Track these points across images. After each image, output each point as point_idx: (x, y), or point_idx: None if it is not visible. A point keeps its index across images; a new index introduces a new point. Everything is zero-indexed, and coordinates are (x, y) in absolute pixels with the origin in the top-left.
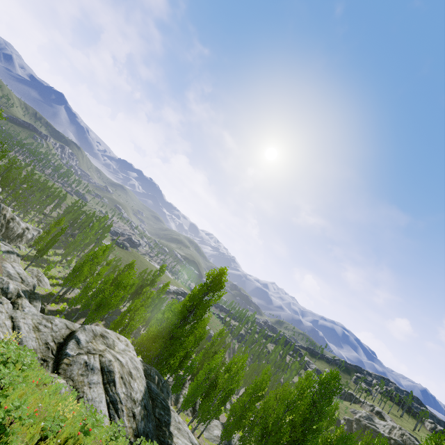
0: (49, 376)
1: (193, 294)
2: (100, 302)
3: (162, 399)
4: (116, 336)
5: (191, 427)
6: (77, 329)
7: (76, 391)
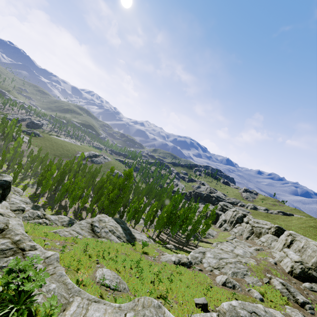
0: (101, 240)
1: (120, 184)
2: (73, 198)
3: (126, 227)
4: (101, 216)
5: (131, 225)
6: (93, 223)
7: (108, 239)
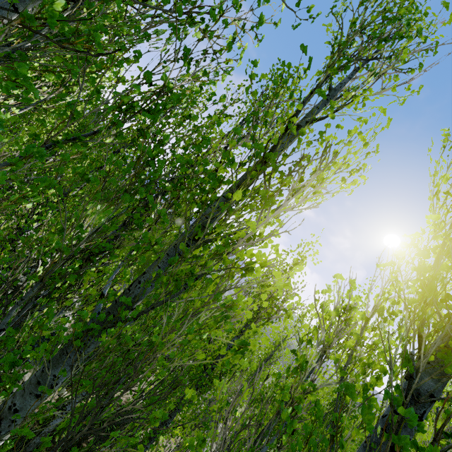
0: None
1: None
2: None
3: None
4: None
5: None
6: None
7: None
